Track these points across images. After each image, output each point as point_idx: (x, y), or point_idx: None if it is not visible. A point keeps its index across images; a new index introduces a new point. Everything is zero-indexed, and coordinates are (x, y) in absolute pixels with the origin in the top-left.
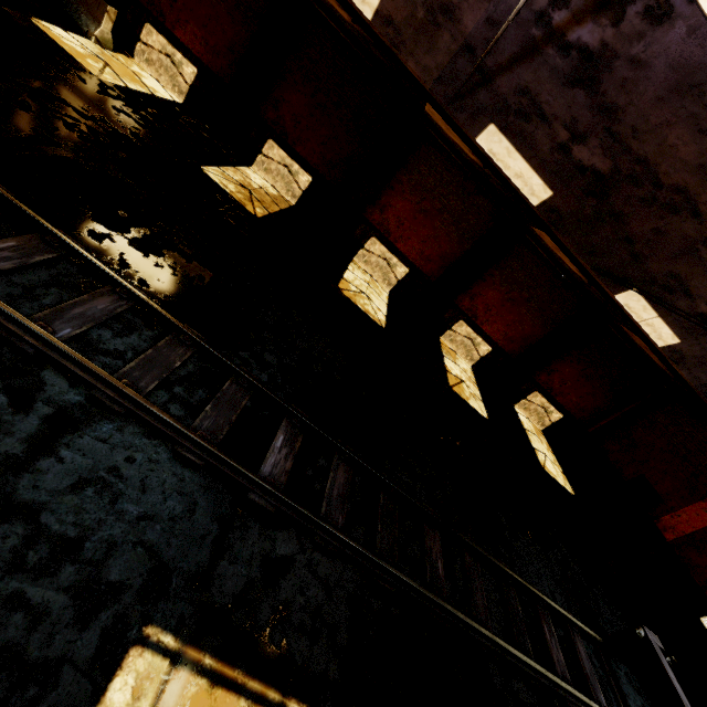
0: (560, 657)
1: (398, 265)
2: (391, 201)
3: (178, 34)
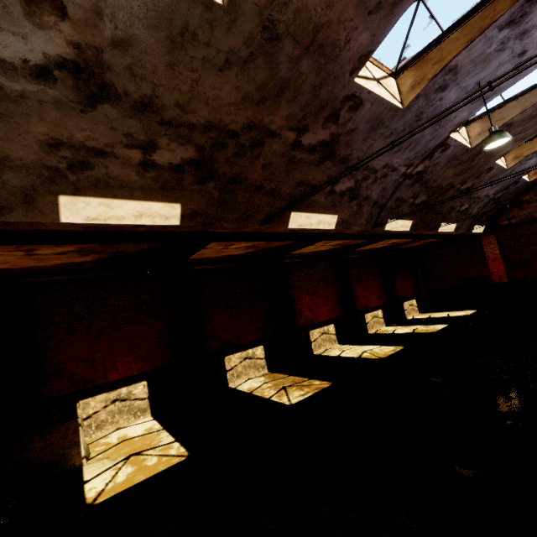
0: None
1: (328, 328)
2: (299, 306)
3: (112, 378)
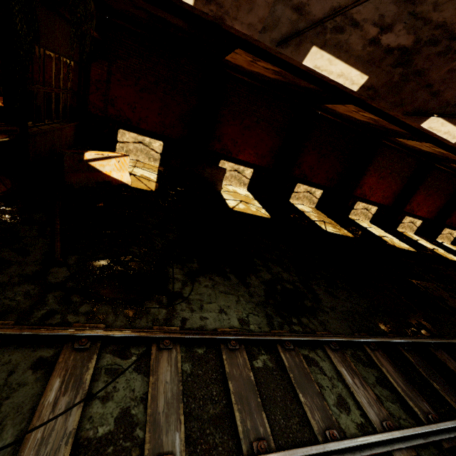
0: None
1: (372, 208)
2: (365, 181)
3: (240, 157)
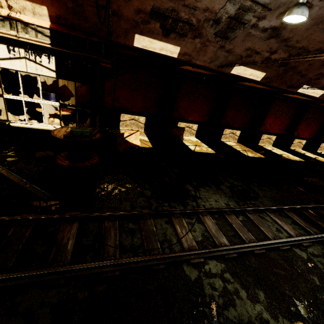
0: None
1: (272, 137)
2: (266, 121)
3: (189, 119)
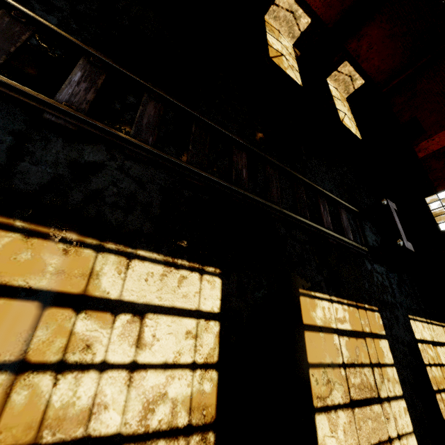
0: (328, 220)
1: None
2: None
3: None
